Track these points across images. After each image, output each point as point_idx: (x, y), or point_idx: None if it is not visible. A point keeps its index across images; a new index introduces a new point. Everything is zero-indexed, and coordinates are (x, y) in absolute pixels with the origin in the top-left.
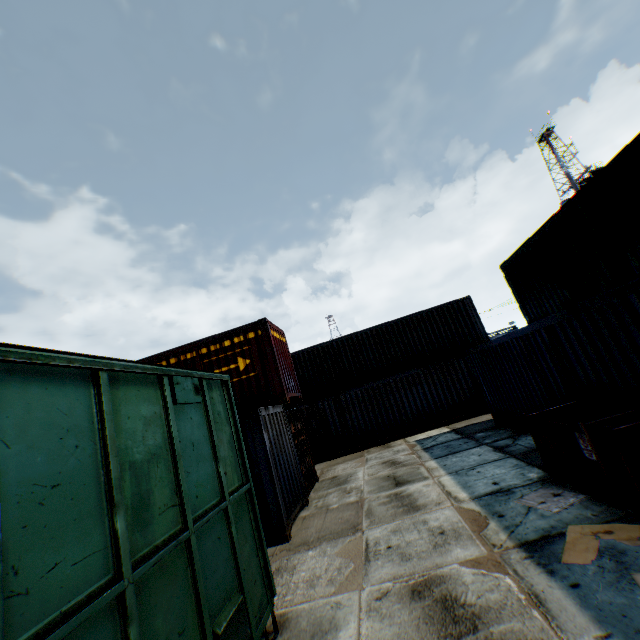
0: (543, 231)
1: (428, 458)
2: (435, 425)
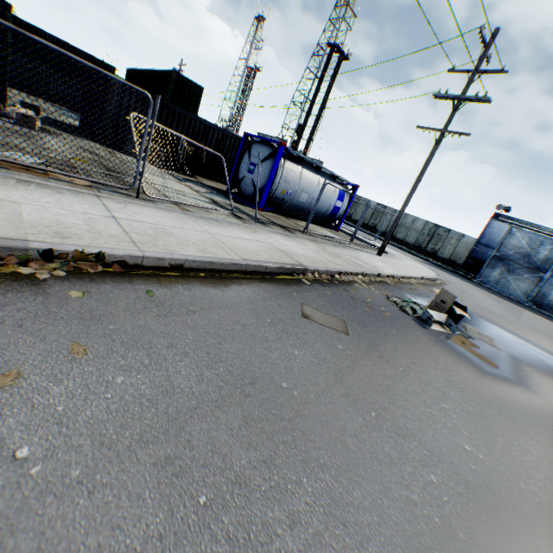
0: (138, 71)
1: (52, 106)
2: (63, 106)
